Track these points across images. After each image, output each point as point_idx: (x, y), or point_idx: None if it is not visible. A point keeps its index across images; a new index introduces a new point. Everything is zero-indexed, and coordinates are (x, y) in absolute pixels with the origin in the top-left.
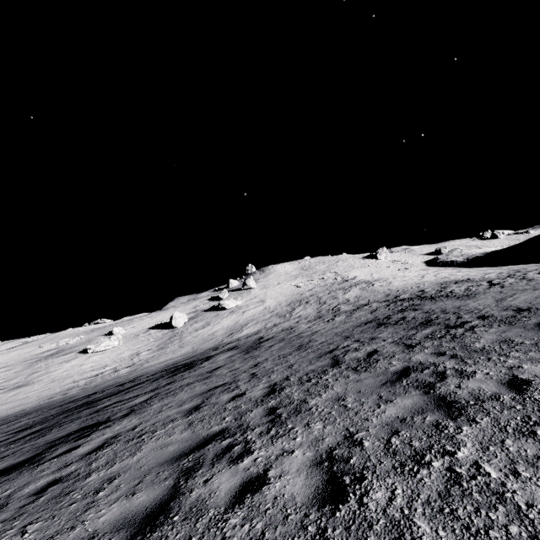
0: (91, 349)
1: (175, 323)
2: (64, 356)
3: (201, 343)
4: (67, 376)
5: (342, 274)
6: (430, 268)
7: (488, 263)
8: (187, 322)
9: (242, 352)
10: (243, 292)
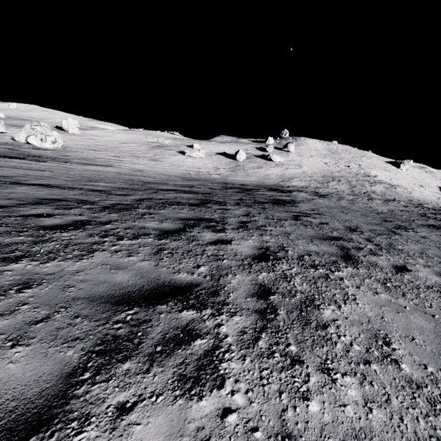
0: (187, 153)
1: (238, 157)
2: (169, 151)
3: (262, 179)
4: (179, 165)
5: (365, 169)
6: None
7: None
8: (244, 160)
9: (316, 196)
10: (283, 152)
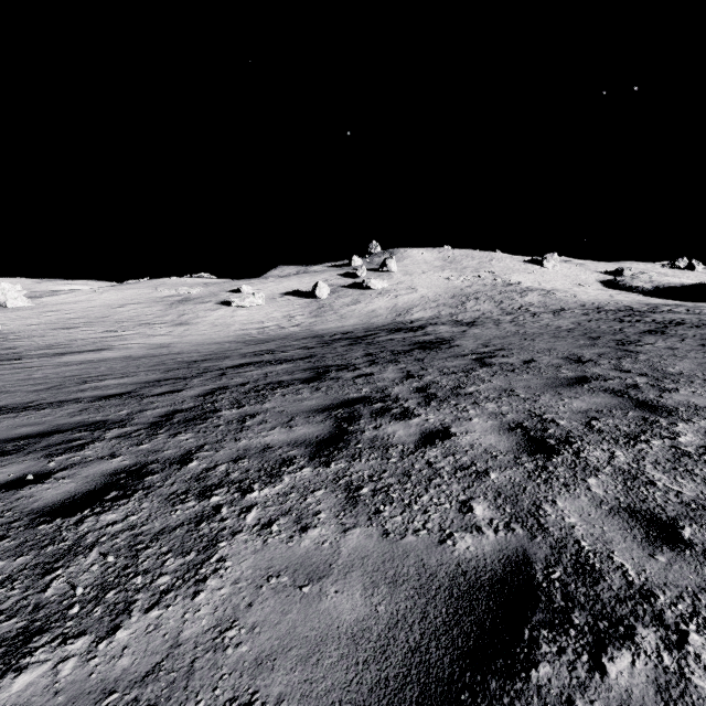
0: (235, 303)
1: (318, 293)
2: (203, 304)
3: (367, 318)
4: (226, 324)
5: (501, 276)
6: (609, 290)
7: (681, 297)
8: (329, 295)
9: (462, 326)
10: (382, 274)
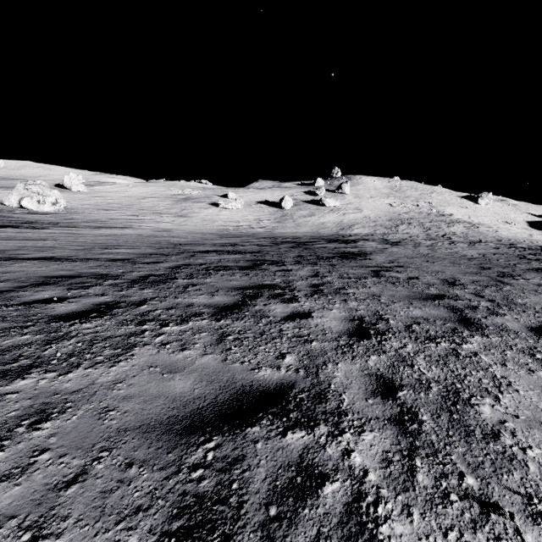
0: (221, 205)
1: (284, 205)
2: (199, 203)
3: (317, 228)
4: (213, 220)
5: (437, 207)
6: (533, 230)
7: None
8: (292, 207)
9: (387, 244)
10: (337, 195)
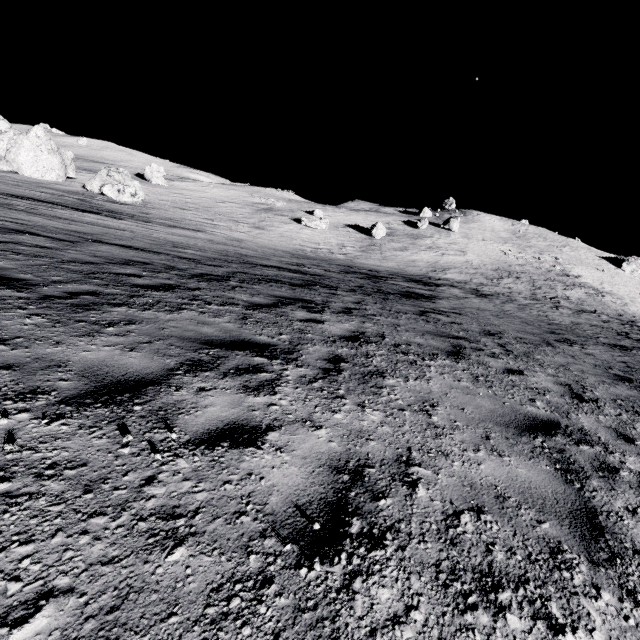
0: (304, 222)
1: (374, 233)
2: (280, 217)
3: (405, 265)
4: (291, 237)
5: (563, 265)
6: None
7: None
8: (383, 237)
9: (473, 294)
10: (441, 231)
